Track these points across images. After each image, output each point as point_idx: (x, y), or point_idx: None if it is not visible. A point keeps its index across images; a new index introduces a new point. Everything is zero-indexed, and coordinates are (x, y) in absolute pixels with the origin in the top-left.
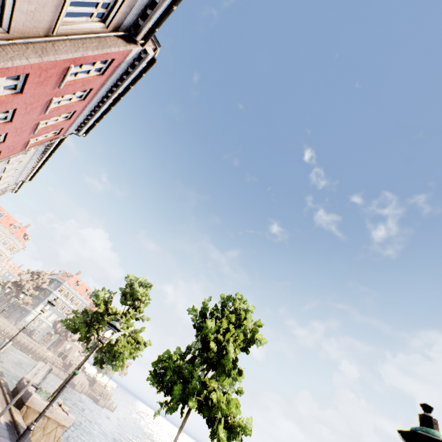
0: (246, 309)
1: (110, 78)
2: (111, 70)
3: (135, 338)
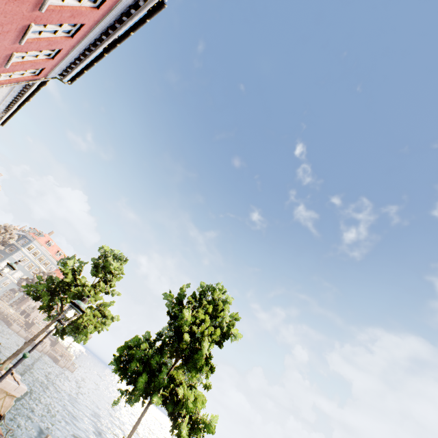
0: (224, 300)
1: (107, 15)
2: (109, 4)
3: (102, 311)
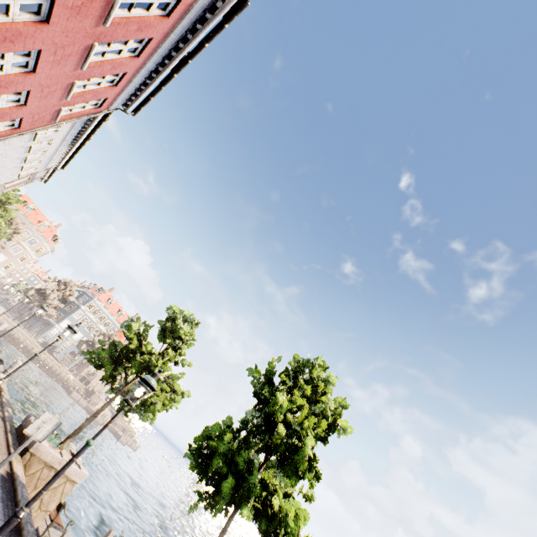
0: (325, 380)
1: (178, 25)
2: (181, 10)
3: (171, 385)
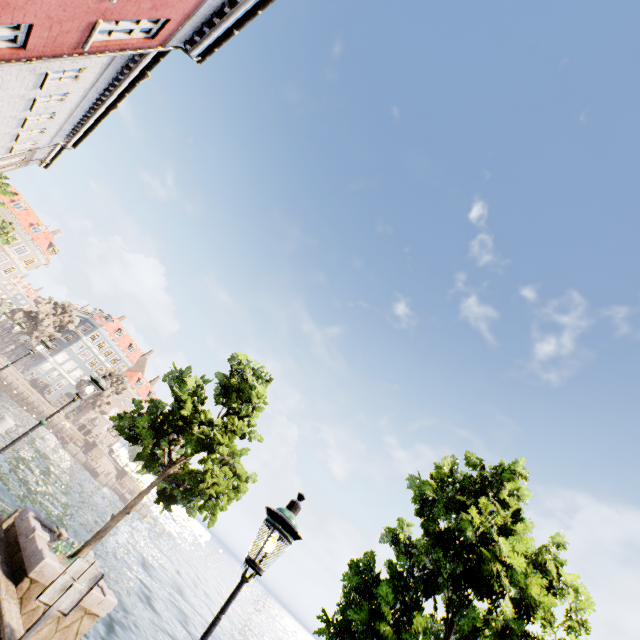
0: (512, 494)
1: None
2: None
3: (231, 466)
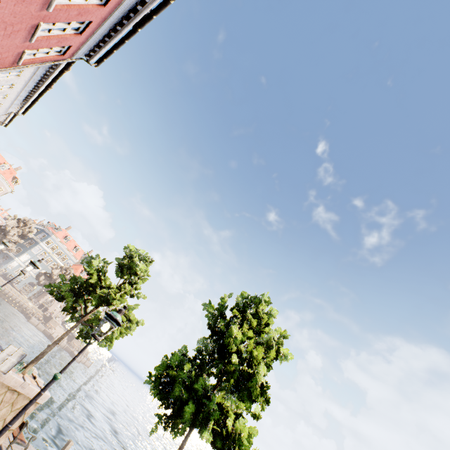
0: (268, 313)
1: None
2: None
3: (126, 315)
